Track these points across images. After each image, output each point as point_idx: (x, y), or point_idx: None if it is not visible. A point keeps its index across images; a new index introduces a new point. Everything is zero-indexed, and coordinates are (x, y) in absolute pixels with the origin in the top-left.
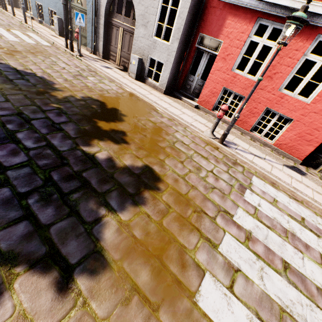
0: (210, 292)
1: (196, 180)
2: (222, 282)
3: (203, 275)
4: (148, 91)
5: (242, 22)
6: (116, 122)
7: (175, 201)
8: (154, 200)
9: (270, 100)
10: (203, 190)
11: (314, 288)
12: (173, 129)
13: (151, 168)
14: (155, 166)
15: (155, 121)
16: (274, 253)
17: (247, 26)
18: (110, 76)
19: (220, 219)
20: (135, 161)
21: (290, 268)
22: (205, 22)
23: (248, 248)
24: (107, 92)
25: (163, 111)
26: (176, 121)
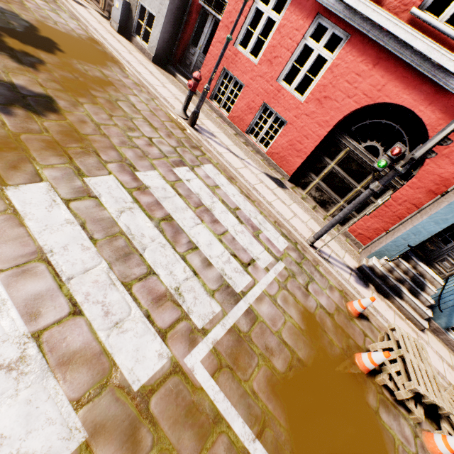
0: (34, 192)
1: (117, 134)
2: (60, 194)
3: (38, 182)
4: (128, 49)
5: None
6: (40, 50)
7: (61, 132)
8: (28, 119)
9: (268, 93)
10: (117, 143)
11: (186, 240)
12: (132, 91)
13: (54, 100)
14: (63, 102)
15: (110, 75)
16: (163, 208)
17: None
18: (76, 12)
19: (115, 166)
20: (33, 86)
21: (171, 222)
22: None
23: (130, 193)
24: (55, 24)
25: (133, 73)
26: (145, 89)
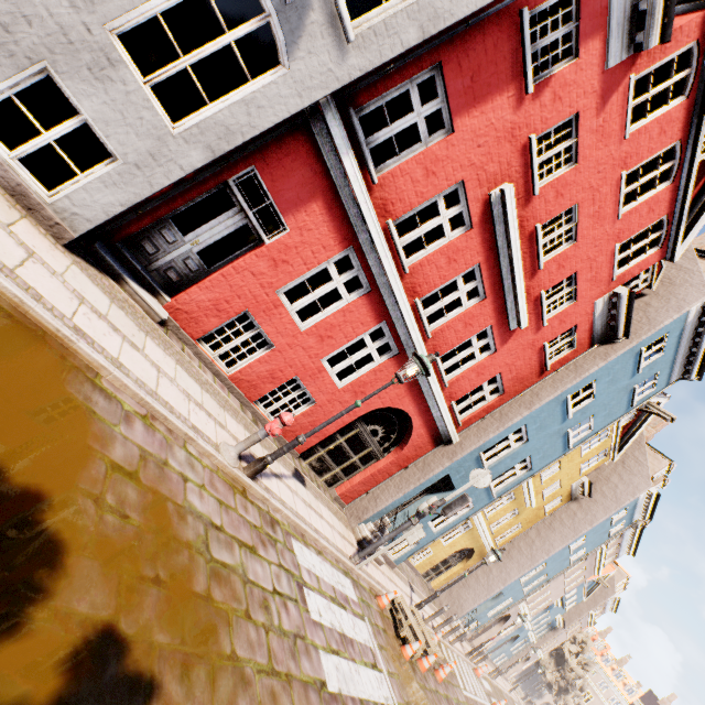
0: None
1: (281, 648)
2: None
3: None
4: (7, 227)
5: (333, 231)
6: (49, 587)
7: None
8: None
9: (307, 369)
10: (296, 668)
11: None
12: (175, 472)
13: None
14: (241, 701)
15: (131, 461)
16: (356, 699)
17: (335, 244)
18: None
19: None
20: None
21: None
22: (277, 158)
23: None
24: None
25: (121, 383)
26: (160, 422)
